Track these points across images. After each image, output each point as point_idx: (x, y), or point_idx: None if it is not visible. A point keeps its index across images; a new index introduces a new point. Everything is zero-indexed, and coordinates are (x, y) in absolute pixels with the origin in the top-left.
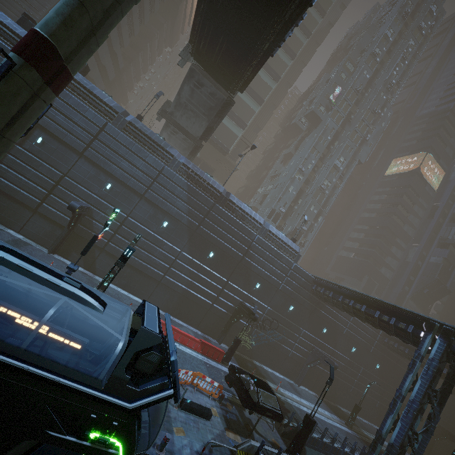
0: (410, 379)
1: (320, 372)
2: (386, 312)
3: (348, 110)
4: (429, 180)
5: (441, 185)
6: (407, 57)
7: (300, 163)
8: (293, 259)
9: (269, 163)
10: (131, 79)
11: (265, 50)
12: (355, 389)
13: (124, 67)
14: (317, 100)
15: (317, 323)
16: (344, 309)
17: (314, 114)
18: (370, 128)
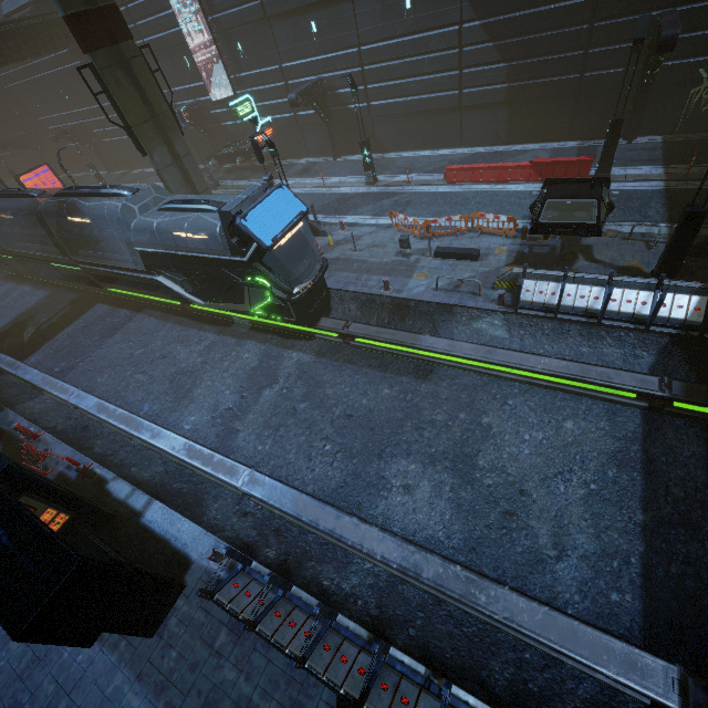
0: None
1: None
2: None
3: None
4: None
5: None
6: None
7: None
8: None
9: None
10: None
11: None
12: None
13: None
14: None
15: None
16: None
17: None
18: None
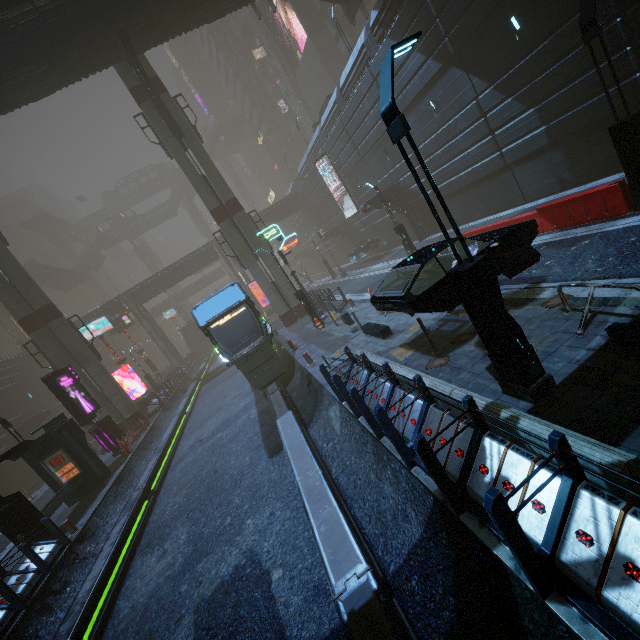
0: None
1: None
2: None
3: None
4: None
5: None
6: None
7: None
8: None
9: None
10: None
11: None
12: None
13: None
14: None
15: None
16: None
17: None
18: None
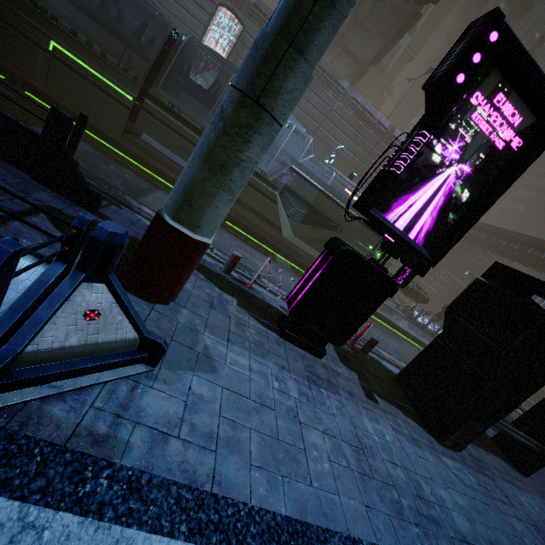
0: None
1: None
2: (540, 249)
3: None
4: None
5: None
6: None
7: None
8: None
9: None
10: None
11: None
12: None
13: None
14: None
15: (460, 266)
16: (495, 250)
17: None
18: None
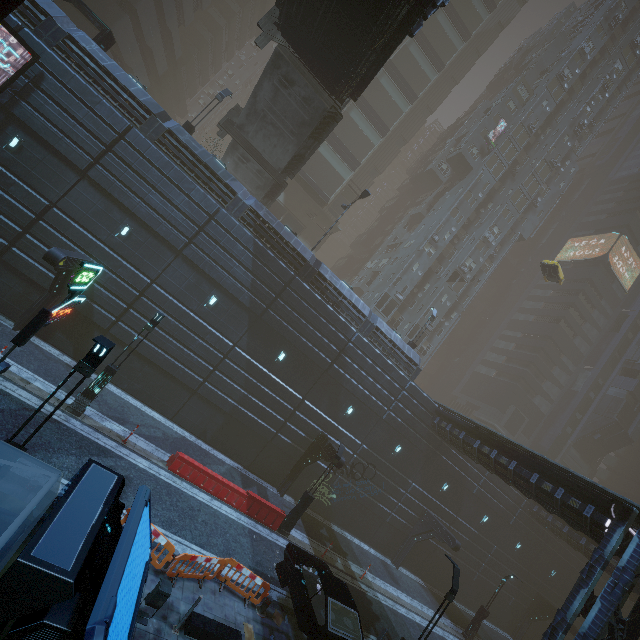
0: (583, 597)
1: (432, 548)
2: (549, 477)
3: (512, 157)
4: (619, 275)
5: (635, 283)
6: (609, 88)
7: (433, 229)
8: (409, 374)
9: (387, 227)
10: (194, 80)
11: (400, 20)
12: (480, 578)
13: (183, 58)
14: (468, 138)
15: (435, 475)
16: (480, 461)
17: (462, 159)
18: (542, 188)
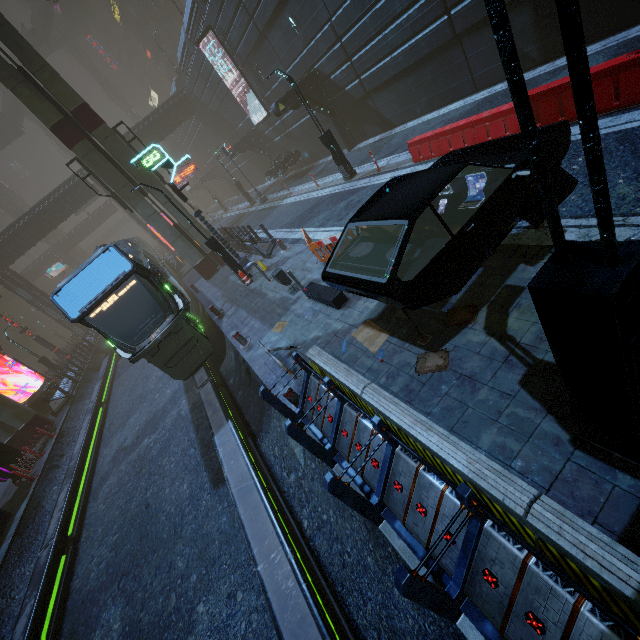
0: None
1: None
2: None
3: None
4: None
5: None
6: None
7: None
8: None
9: None
10: None
11: None
12: None
13: None
14: None
15: None
16: None
17: None
18: None
